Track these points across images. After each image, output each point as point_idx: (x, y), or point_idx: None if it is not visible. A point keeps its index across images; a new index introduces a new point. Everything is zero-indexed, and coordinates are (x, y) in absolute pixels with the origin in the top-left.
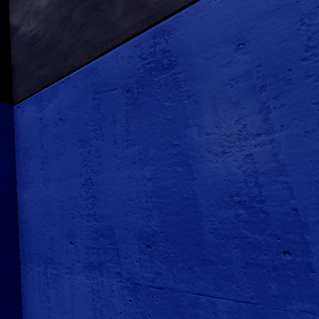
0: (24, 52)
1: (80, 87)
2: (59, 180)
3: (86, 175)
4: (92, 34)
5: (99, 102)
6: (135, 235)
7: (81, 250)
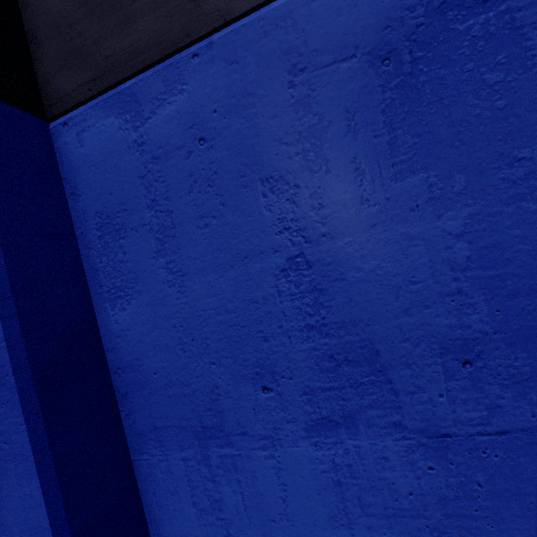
0: None
1: (250, 63)
2: (213, 270)
3: (289, 249)
4: None
5: (307, 91)
6: (433, 347)
7: (295, 399)
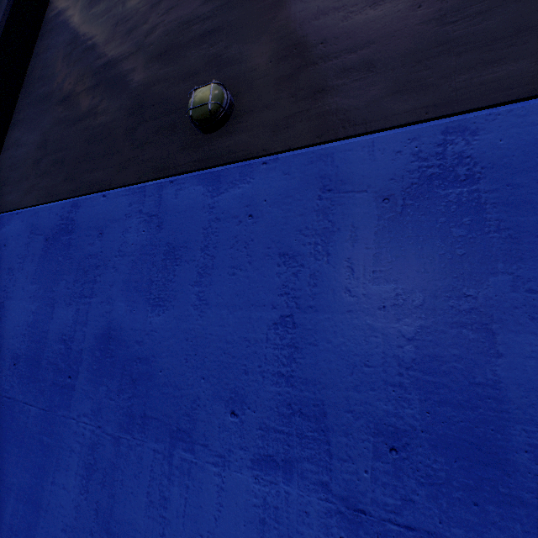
0: (5, 173)
1: (25, 224)
2: None
3: (3, 298)
4: (46, 183)
5: (30, 241)
6: (12, 354)
7: None
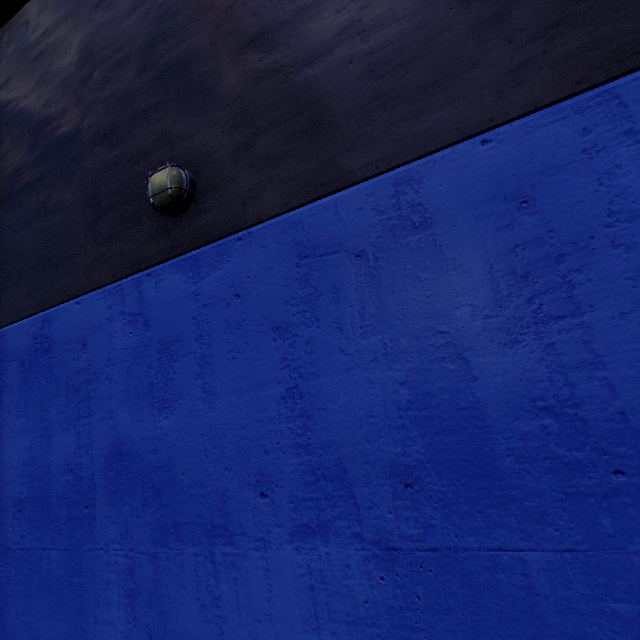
0: None
1: None
2: None
3: None
4: (6, 301)
5: (3, 371)
6: (13, 501)
7: None
